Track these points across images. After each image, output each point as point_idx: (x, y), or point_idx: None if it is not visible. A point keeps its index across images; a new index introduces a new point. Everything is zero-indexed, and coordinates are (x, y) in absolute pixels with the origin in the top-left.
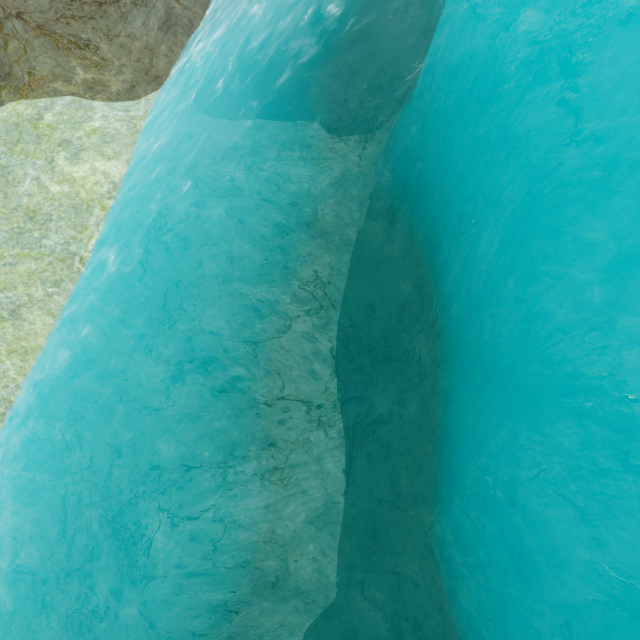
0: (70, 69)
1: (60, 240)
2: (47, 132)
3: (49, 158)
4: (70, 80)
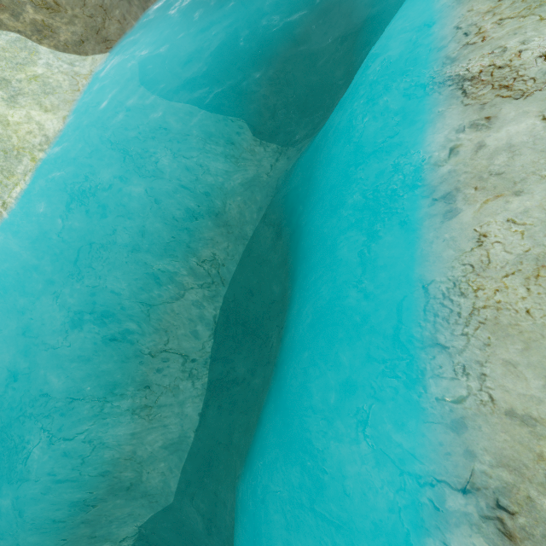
0: (20, 4)
1: None
2: None
3: None
4: (18, 16)
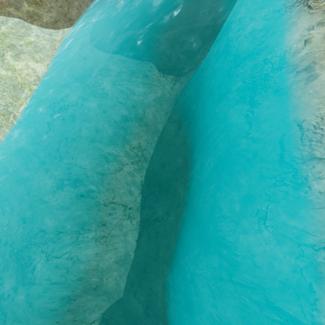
0: (19, 2)
1: (3, 103)
2: (1, 37)
3: (1, 53)
4: (19, 8)
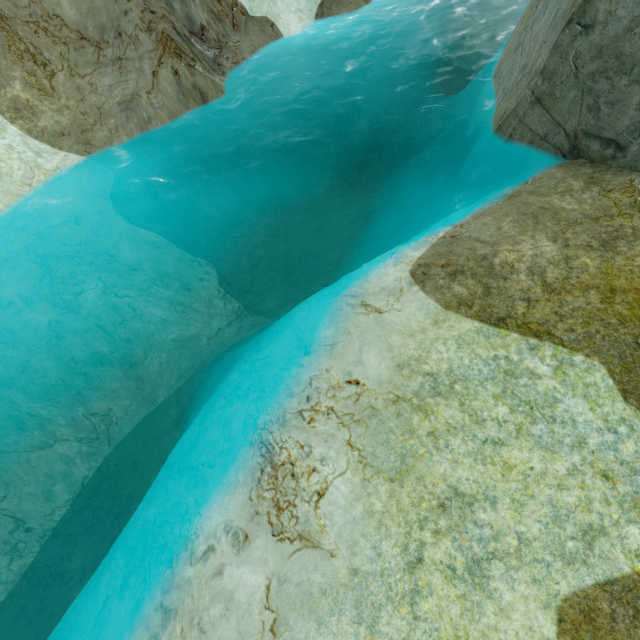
0: (8, 77)
1: None
2: None
3: None
4: (0, 88)
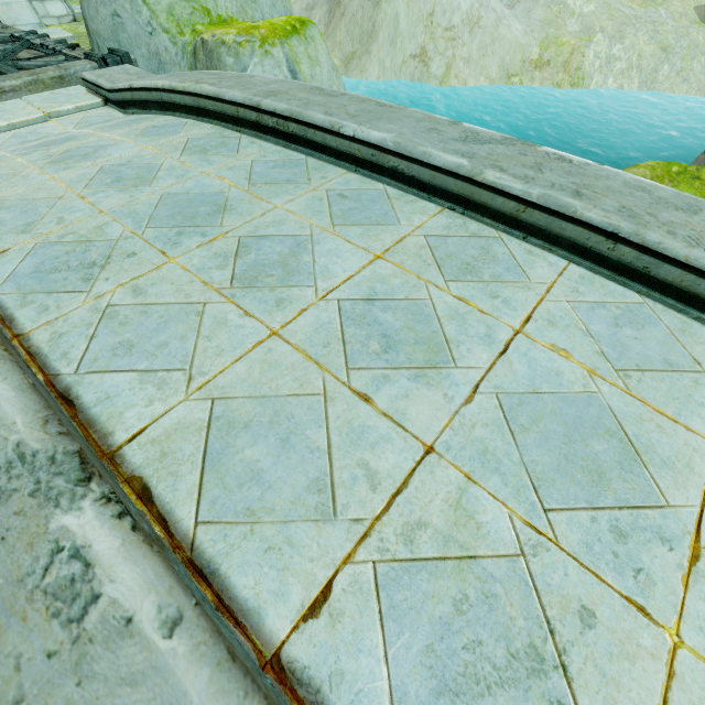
0: None
1: None
2: None
3: None
4: None
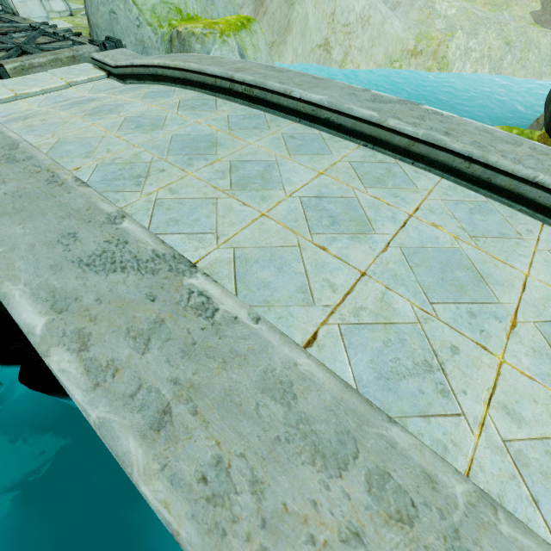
0: None
1: (545, 71)
2: None
3: None
4: None
